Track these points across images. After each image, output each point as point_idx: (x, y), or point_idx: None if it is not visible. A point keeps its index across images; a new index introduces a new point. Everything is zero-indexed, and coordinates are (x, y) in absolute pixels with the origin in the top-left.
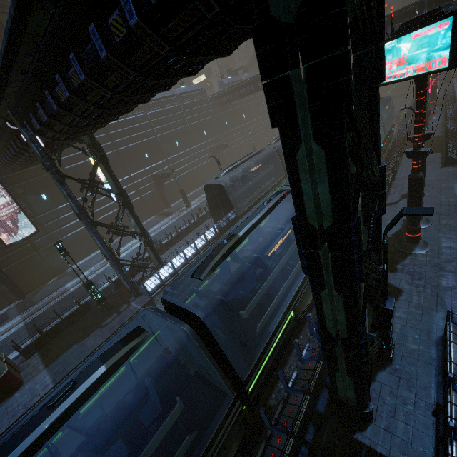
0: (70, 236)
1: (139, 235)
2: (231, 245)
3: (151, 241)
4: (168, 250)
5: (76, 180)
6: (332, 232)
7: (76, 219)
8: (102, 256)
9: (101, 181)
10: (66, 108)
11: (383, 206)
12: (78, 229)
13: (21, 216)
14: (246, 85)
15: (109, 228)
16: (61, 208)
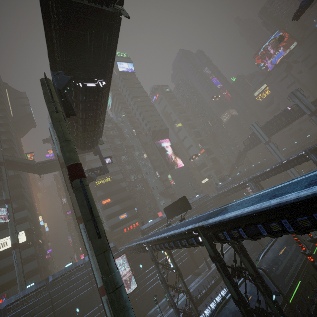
0: (149, 290)
1: (186, 293)
2: (223, 303)
3: (192, 297)
4: (201, 304)
5: (162, 264)
6: (239, 301)
7: (152, 278)
8: (164, 305)
9: (170, 264)
10: (166, 247)
11: (268, 289)
12: (153, 285)
13: (131, 277)
14: (229, 190)
15: (173, 288)
16: (146, 272)
